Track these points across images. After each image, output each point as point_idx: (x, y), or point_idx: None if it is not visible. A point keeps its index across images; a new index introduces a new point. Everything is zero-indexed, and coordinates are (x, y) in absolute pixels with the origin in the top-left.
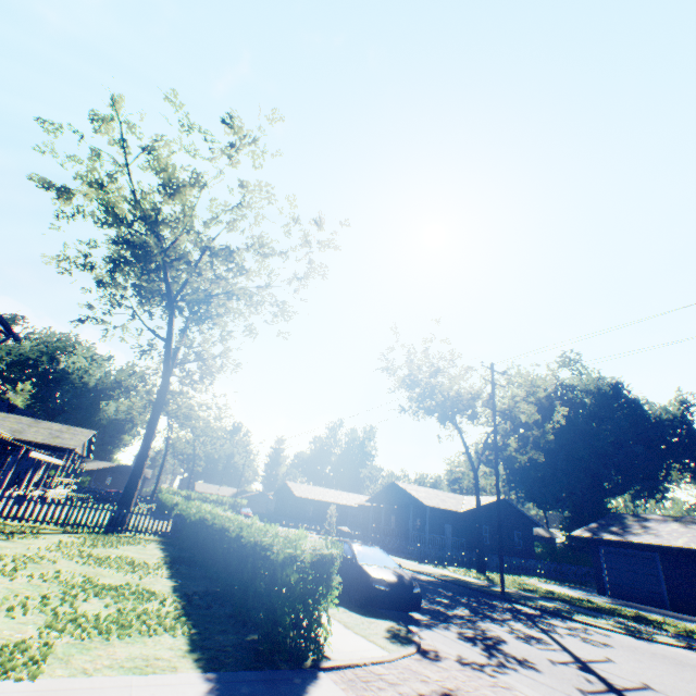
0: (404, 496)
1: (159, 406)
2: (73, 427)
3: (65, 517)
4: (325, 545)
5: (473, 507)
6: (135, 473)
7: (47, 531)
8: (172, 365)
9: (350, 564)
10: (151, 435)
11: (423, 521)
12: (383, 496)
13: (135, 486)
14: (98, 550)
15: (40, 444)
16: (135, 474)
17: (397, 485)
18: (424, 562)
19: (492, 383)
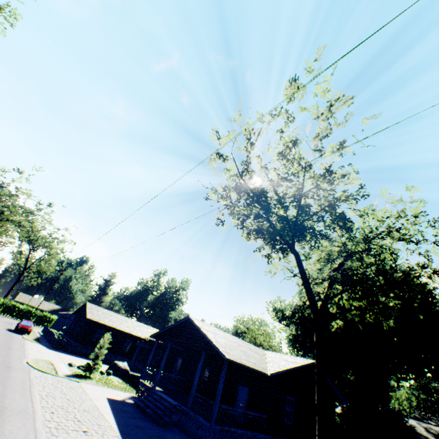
0: (196, 338)
1: None
2: None
3: None
4: None
5: (283, 369)
6: None
7: None
8: None
9: None
10: None
11: (213, 374)
12: (171, 333)
13: None
14: None
15: None
16: None
17: (192, 322)
18: None
19: None
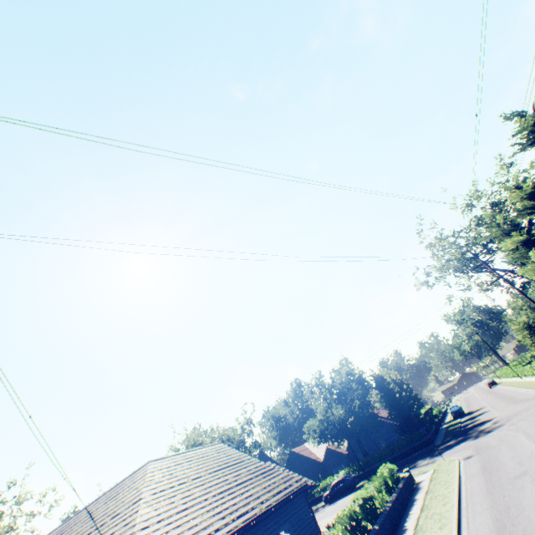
0: None
1: None
2: None
3: None
4: None
5: None
6: None
7: None
8: None
9: None
10: None
11: None
12: None
13: None
14: None
15: None
16: None
17: None
18: None
19: None
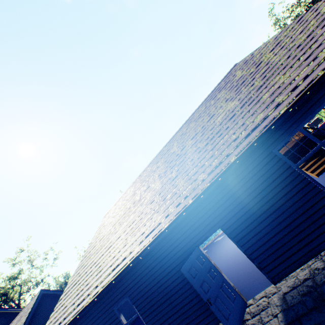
0: None
1: None
2: None
3: None
4: None
5: None
6: None
7: None
8: None
9: None
10: None
11: None
12: None
13: None
14: None
15: None
16: None
17: None
18: None
19: None
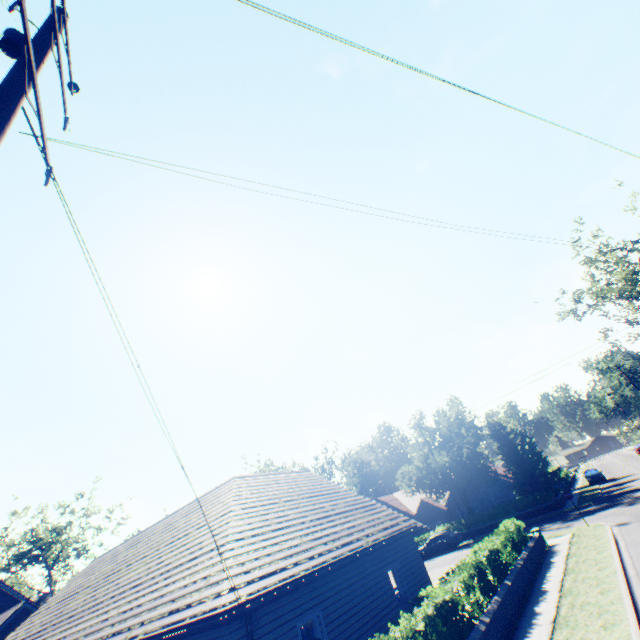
0: None
1: None
2: None
3: None
4: None
5: None
6: None
7: None
8: None
9: None
10: None
11: None
12: None
13: None
14: None
15: None
16: None
17: None
18: None
19: None
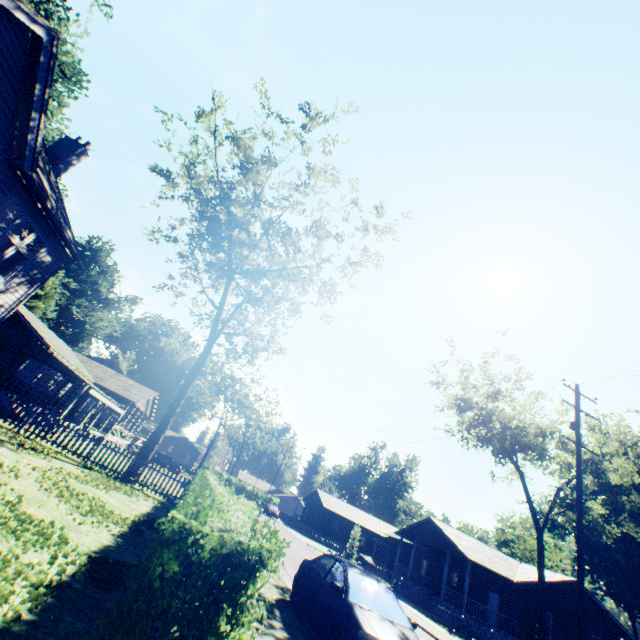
0: (440, 538)
1: (197, 367)
2: (143, 386)
3: (89, 451)
4: (249, 529)
5: (531, 579)
6: (160, 426)
7: (65, 458)
8: (219, 333)
9: (337, 597)
10: (184, 393)
11: (461, 578)
12: (415, 531)
13: (156, 439)
14: (83, 486)
15: (114, 393)
16: (160, 427)
17: (433, 523)
18: (457, 634)
19: (576, 409)
